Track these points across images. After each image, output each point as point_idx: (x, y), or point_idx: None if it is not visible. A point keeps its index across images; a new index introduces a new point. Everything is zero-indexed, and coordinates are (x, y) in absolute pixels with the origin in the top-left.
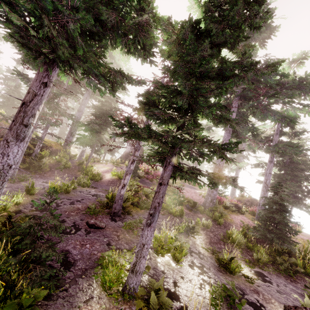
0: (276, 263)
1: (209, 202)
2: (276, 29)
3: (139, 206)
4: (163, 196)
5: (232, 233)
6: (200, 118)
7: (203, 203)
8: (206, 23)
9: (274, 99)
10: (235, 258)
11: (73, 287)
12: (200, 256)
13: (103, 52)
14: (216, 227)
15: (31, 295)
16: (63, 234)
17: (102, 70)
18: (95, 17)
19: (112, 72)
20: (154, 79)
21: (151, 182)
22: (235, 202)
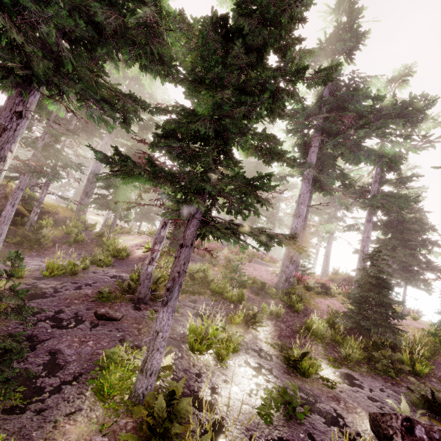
0: (373, 361)
1: (283, 281)
2: (365, 36)
3: None
4: (186, 263)
5: (312, 322)
6: (245, 155)
7: (276, 283)
8: (234, 18)
9: (363, 130)
10: (313, 356)
11: (54, 397)
12: (261, 354)
13: (102, 66)
14: (291, 316)
15: None
16: (56, 329)
17: (107, 95)
18: (89, 19)
19: (120, 97)
20: (174, 102)
21: (203, 258)
22: (321, 281)
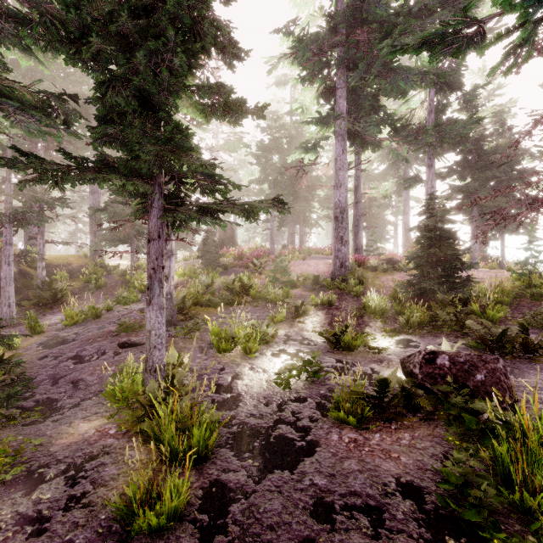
0: (438, 321)
1: (338, 268)
2: None
3: (211, 304)
4: (159, 257)
5: (368, 300)
6: (205, 121)
7: (331, 273)
8: None
9: (383, 44)
10: (367, 332)
11: (73, 410)
12: (304, 342)
13: (5, 63)
14: (349, 301)
15: (3, 424)
16: (78, 364)
17: (32, 99)
18: None
19: (47, 96)
20: None
21: (248, 269)
22: (388, 256)
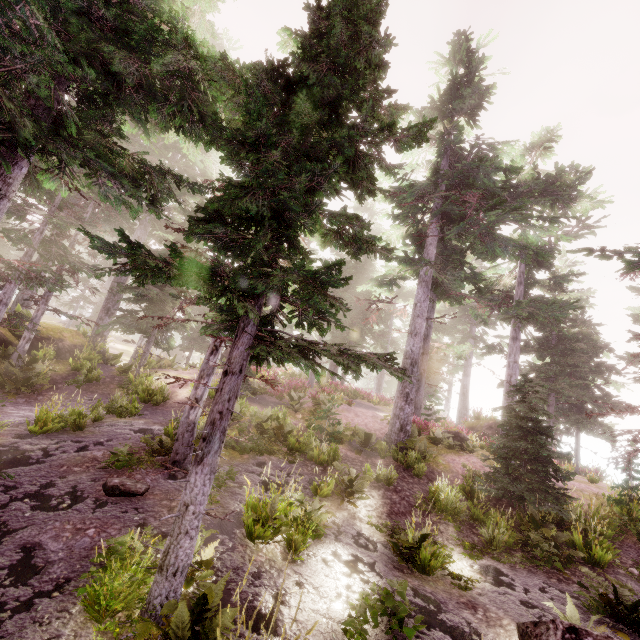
0: (530, 546)
1: (397, 431)
2: (490, 92)
3: (238, 446)
4: (233, 398)
5: (439, 490)
6: (322, 245)
7: (386, 434)
8: (294, 64)
9: (494, 212)
10: (440, 541)
11: (19, 617)
12: (360, 541)
13: (120, 128)
14: (409, 482)
15: None
16: (38, 511)
17: (128, 167)
18: (104, 68)
19: (147, 169)
20: (220, 174)
21: (280, 401)
22: (454, 429)
